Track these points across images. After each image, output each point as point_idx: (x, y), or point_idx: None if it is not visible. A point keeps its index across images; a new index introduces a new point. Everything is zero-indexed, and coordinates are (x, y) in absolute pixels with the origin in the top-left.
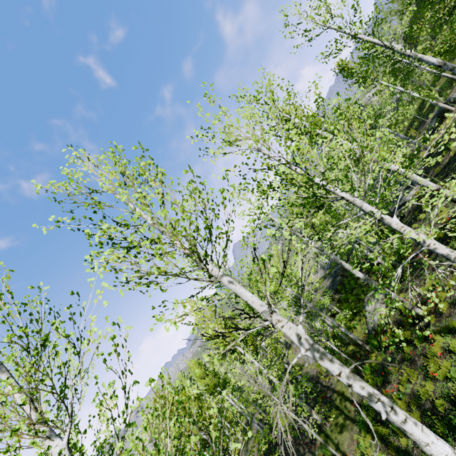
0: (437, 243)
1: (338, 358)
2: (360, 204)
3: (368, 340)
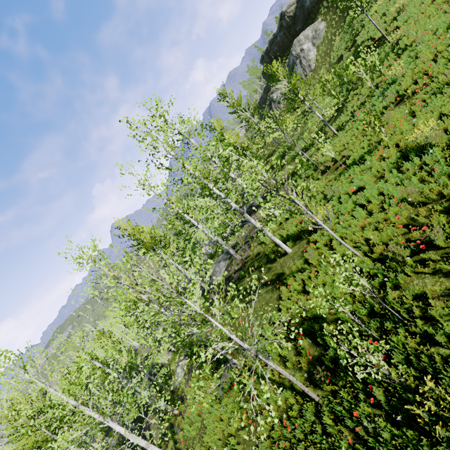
0: (141, 442)
1: (161, 397)
2: (107, 424)
3: (169, 400)
